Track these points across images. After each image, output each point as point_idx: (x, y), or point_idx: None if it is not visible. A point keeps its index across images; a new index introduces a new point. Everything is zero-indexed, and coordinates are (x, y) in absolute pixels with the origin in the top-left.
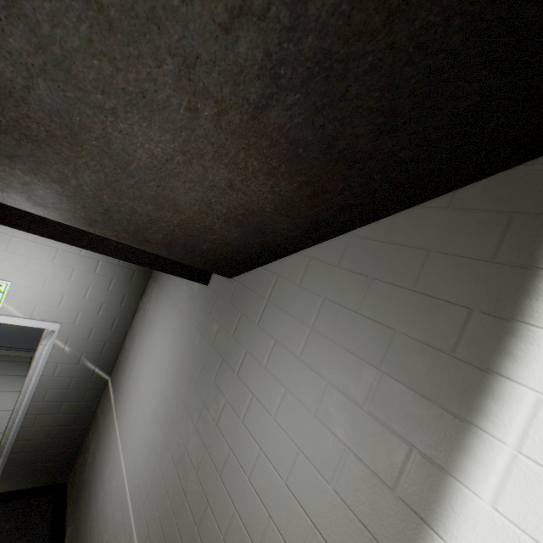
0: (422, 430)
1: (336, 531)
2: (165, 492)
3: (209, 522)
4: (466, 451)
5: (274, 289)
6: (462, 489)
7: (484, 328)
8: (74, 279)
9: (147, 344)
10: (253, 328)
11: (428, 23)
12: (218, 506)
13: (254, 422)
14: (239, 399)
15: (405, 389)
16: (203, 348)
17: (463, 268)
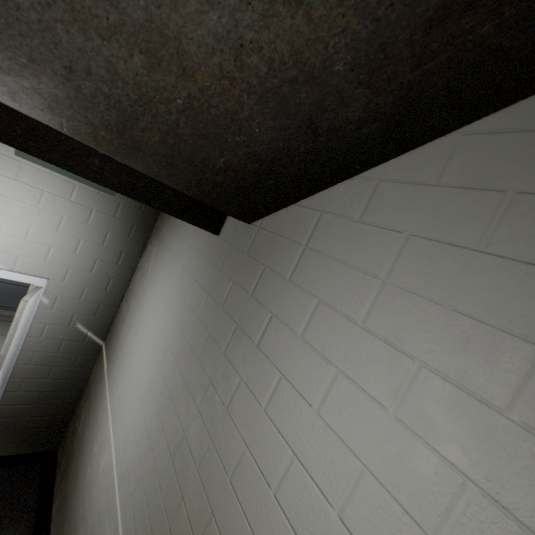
0: None
1: None
2: (158, 486)
3: None
4: None
5: (316, 231)
6: None
7: None
8: (62, 229)
9: (144, 307)
10: (282, 285)
11: None
12: (227, 522)
13: (284, 414)
14: (260, 379)
15: None
16: (210, 311)
17: None
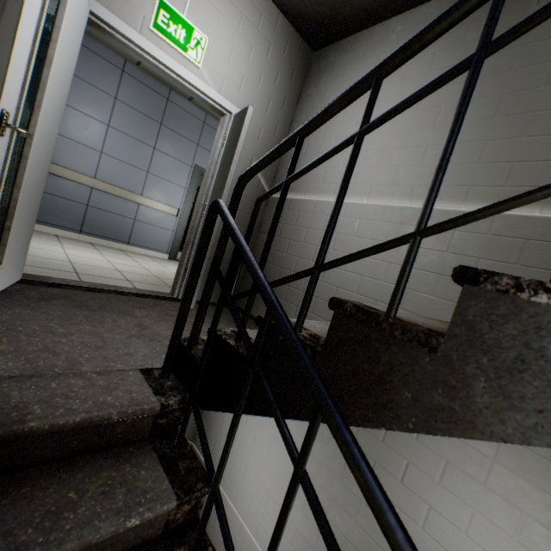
0: None
1: None
2: None
3: None
4: None
5: None
6: None
7: None
8: None
9: (246, 418)
10: (410, 441)
11: None
12: None
13: (440, 533)
14: (411, 506)
15: None
16: None
17: None
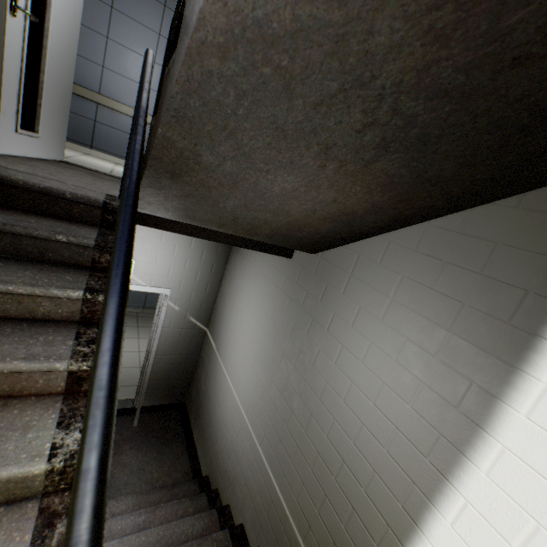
0: (480, 372)
1: (413, 431)
2: (274, 409)
3: (313, 427)
4: (511, 385)
5: (356, 266)
6: (506, 408)
7: (535, 305)
8: (176, 254)
9: (238, 304)
10: (338, 296)
11: (503, 116)
12: (320, 417)
13: (345, 365)
14: (331, 348)
15: (469, 345)
16: (293, 309)
17: (524, 259)
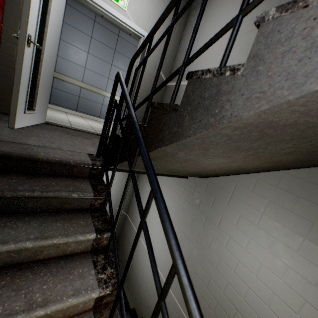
0: None
1: (286, 296)
2: None
3: (212, 285)
4: None
5: (235, 189)
6: None
7: None
8: (110, 171)
9: None
10: (224, 206)
11: None
12: (217, 280)
13: (233, 249)
14: (221, 237)
15: None
16: (191, 210)
17: None
